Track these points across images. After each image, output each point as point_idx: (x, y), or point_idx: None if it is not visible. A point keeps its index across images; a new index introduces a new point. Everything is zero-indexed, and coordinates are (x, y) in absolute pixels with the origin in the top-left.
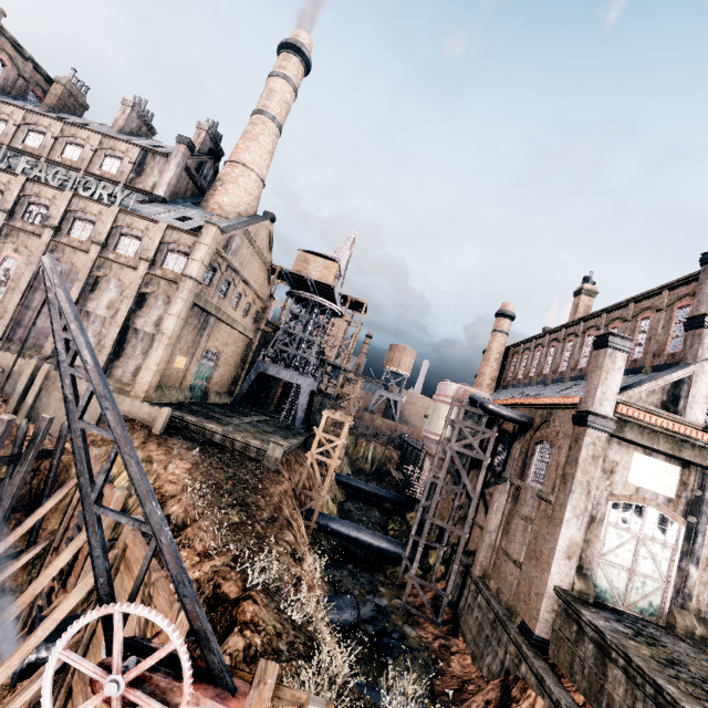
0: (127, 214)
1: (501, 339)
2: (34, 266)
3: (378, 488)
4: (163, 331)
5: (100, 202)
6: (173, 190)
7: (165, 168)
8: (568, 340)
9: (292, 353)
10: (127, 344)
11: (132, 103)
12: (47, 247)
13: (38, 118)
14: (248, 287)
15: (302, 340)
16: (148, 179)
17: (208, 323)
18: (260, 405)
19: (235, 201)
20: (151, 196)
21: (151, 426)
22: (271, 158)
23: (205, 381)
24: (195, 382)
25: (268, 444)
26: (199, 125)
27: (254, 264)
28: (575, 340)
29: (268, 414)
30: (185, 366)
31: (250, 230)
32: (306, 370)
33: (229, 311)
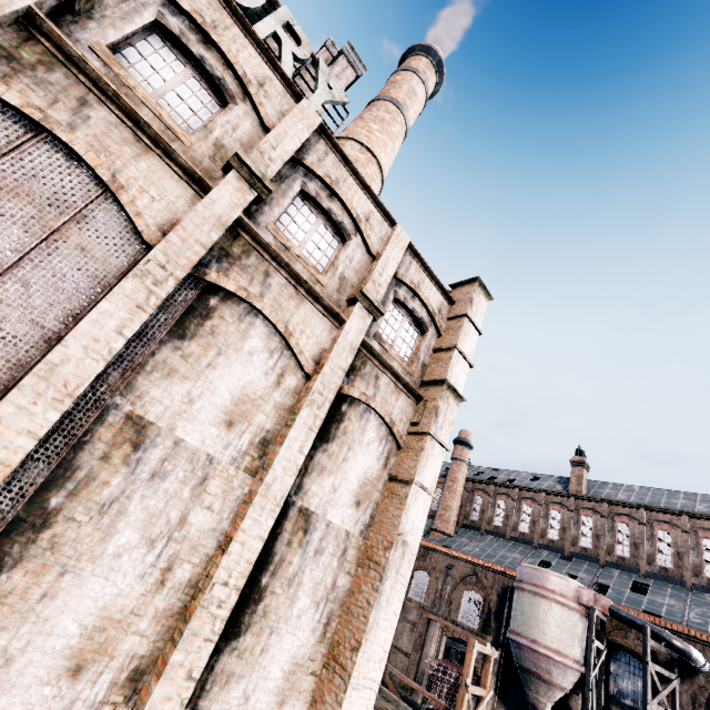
0: (329, 147)
1: (466, 470)
2: None
3: None
4: (405, 537)
5: (264, 52)
6: None
7: None
8: (584, 513)
9: None
10: (273, 572)
11: None
12: None
13: None
14: None
15: None
16: None
17: None
18: None
19: None
20: None
21: None
22: None
23: None
24: None
25: None
26: (332, 46)
27: None
28: (602, 520)
29: None
30: None
31: None
32: None
33: None
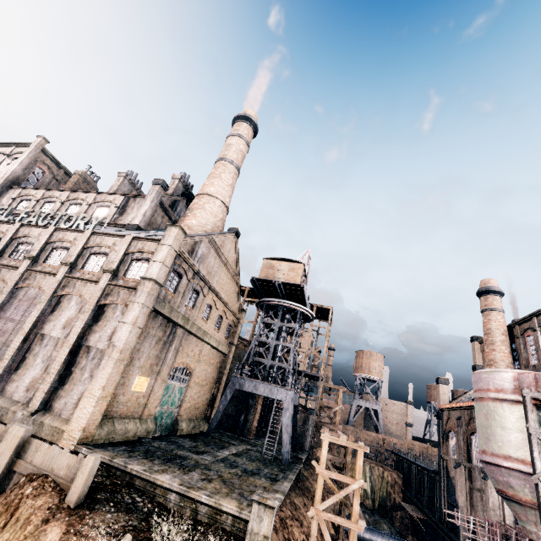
0: (99, 235)
1: (498, 317)
2: (4, 295)
3: (399, 539)
4: (114, 343)
5: (76, 231)
6: (148, 221)
7: (142, 204)
8: None
9: (268, 364)
10: (76, 366)
11: (125, 174)
12: (21, 276)
13: (53, 193)
14: (218, 298)
15: (277, 348)
16: (128, 216)
17: (175, 335)
18: (240, 430)
19: (202, 222)
20: (127, 226)
21: (65, 491)
22: (232, 190)
23: (175, 406)
24: (162, 408)
25: (249, 501)
26: (173, 176)
27: (223, 276)
28: None
29: (248, 440)
30: (147, 389)
31: (216, 241)
32: (285, 381)
33: (199, 323)
